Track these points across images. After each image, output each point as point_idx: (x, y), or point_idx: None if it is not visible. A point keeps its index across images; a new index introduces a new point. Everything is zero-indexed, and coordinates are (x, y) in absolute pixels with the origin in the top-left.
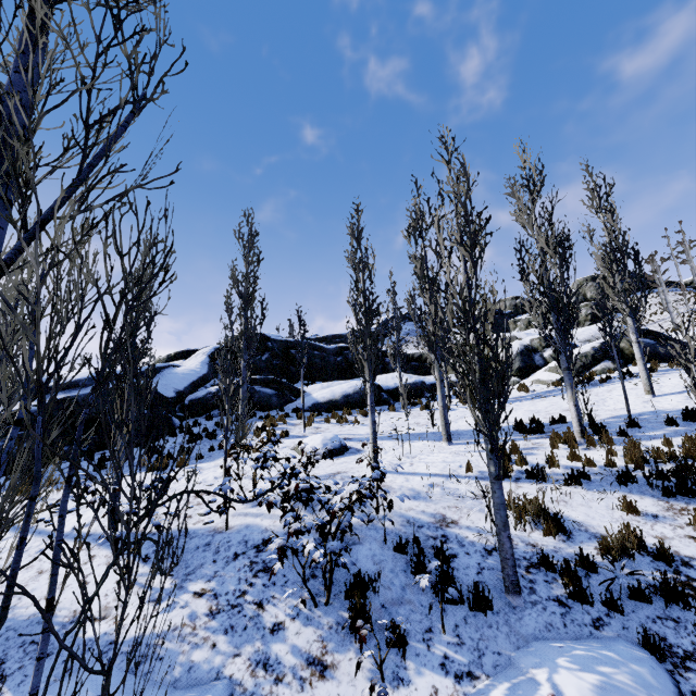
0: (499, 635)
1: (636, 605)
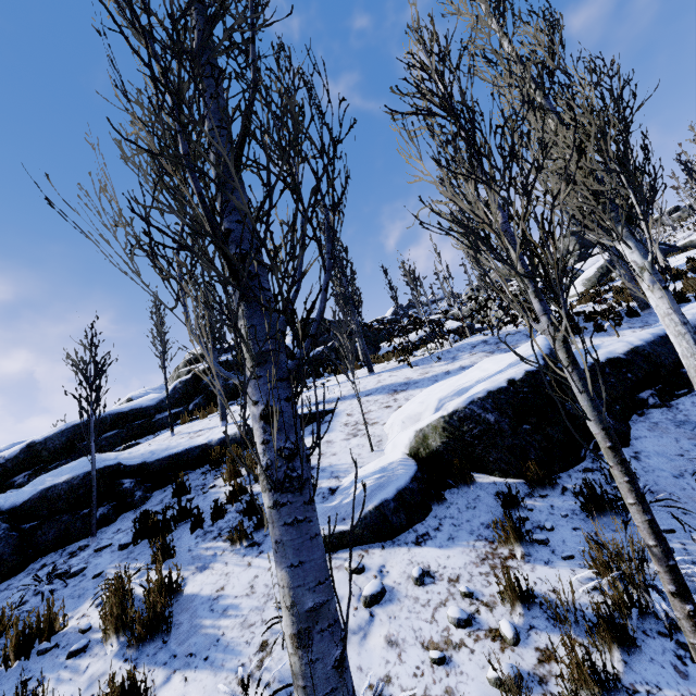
0: (650, 318)
1: None
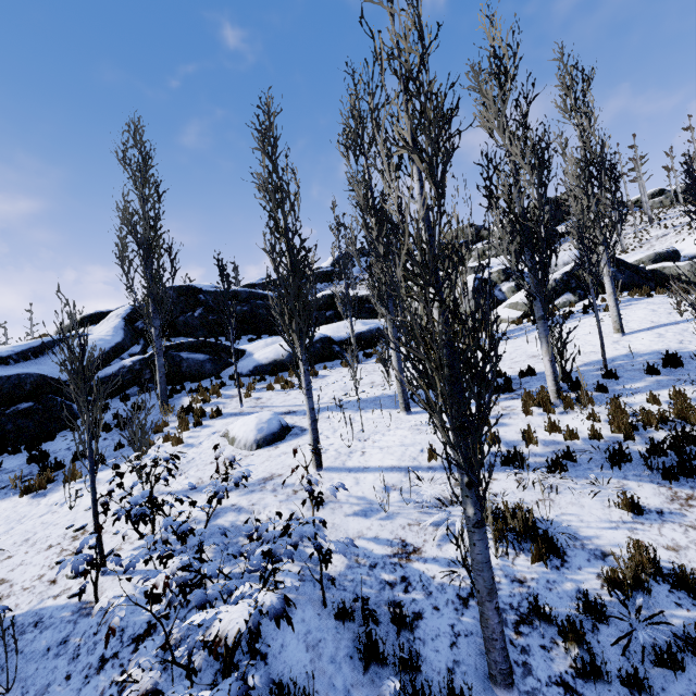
0: None
1: (665, 676)
